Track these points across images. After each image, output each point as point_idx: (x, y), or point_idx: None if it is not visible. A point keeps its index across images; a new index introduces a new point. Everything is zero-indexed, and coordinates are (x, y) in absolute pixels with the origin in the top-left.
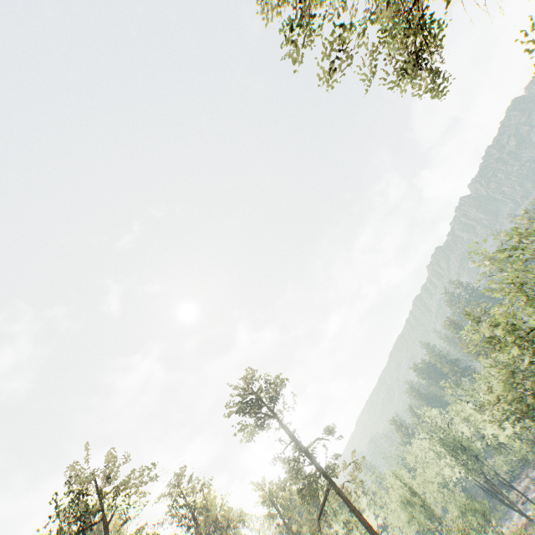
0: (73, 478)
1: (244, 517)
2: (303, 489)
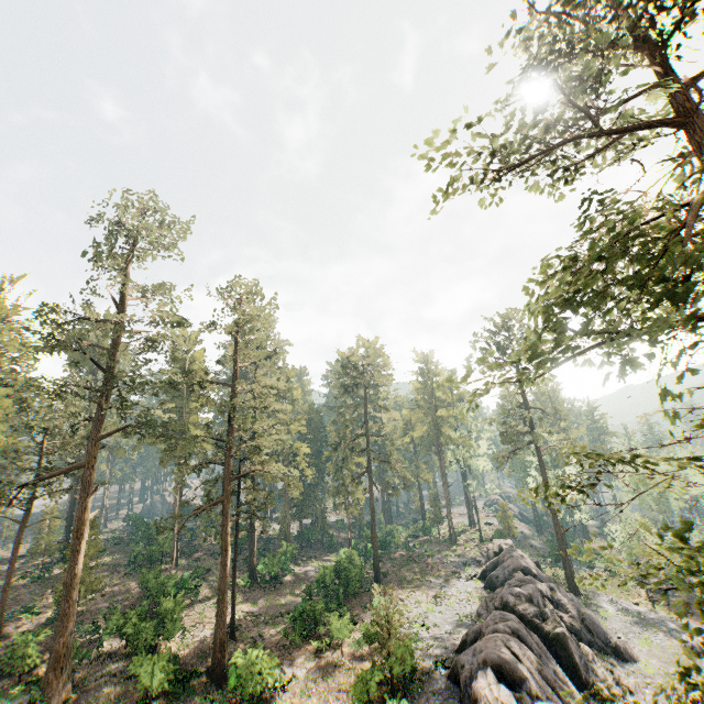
0: (350, 352)
1: (464, 412)
2: (503, 434)
